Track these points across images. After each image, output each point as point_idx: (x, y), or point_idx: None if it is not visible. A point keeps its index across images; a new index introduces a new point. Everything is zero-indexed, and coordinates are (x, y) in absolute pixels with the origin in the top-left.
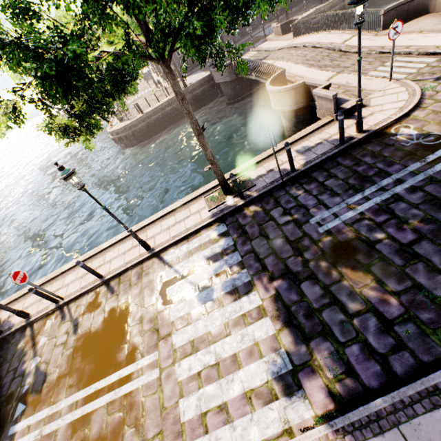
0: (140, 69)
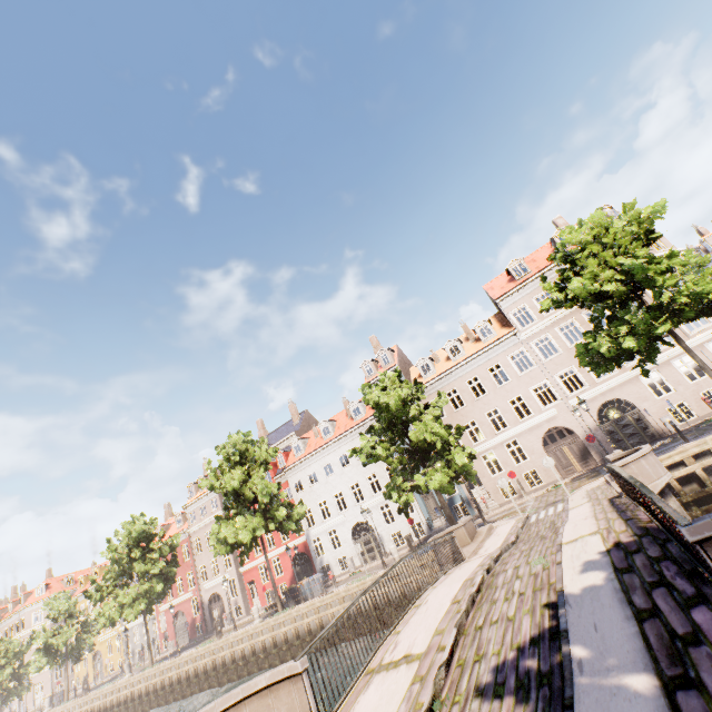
0: (703, 309)
